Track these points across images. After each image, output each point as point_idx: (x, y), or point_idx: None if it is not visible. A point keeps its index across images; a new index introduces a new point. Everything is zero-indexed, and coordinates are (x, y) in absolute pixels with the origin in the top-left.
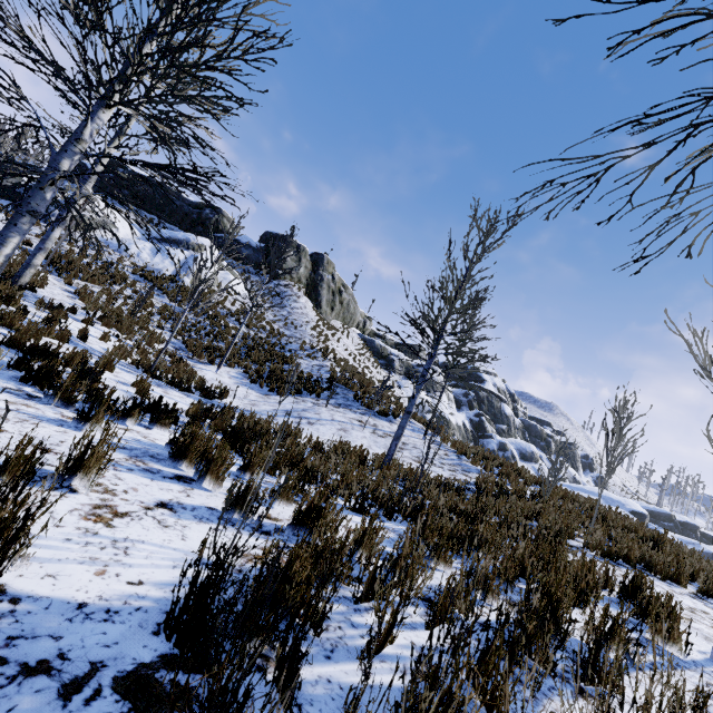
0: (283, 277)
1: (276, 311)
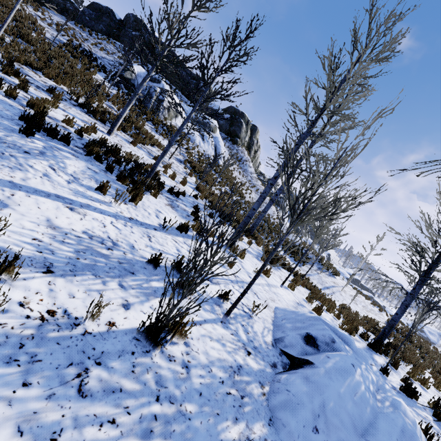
0: (239, 144)
1: (246, 176)
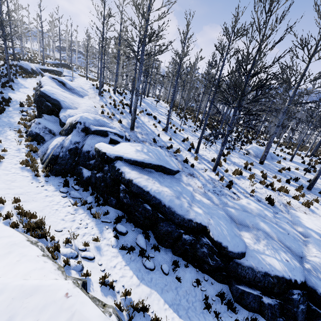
0: None
1: None
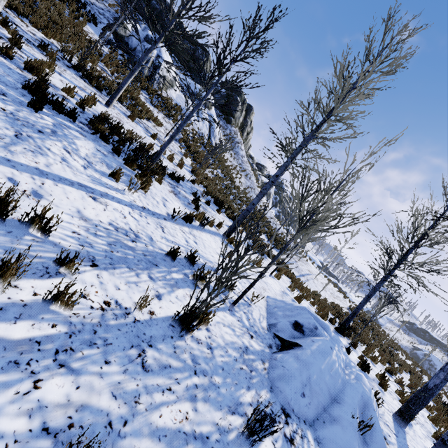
0: (232, 123)
1: (237, 159)
